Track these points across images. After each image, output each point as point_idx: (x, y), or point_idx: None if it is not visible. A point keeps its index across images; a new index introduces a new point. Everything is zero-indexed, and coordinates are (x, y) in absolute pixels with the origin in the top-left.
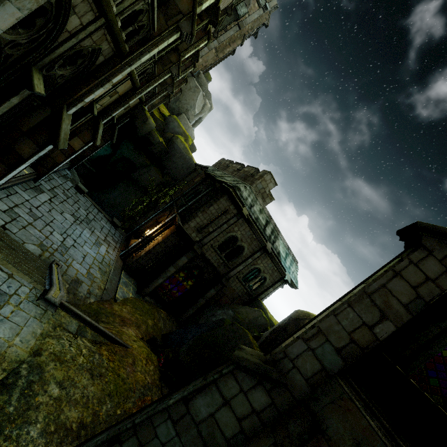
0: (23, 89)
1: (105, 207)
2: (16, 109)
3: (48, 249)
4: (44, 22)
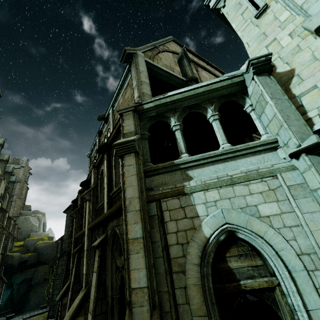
0: None
1: None
2: None
3: None
4: None
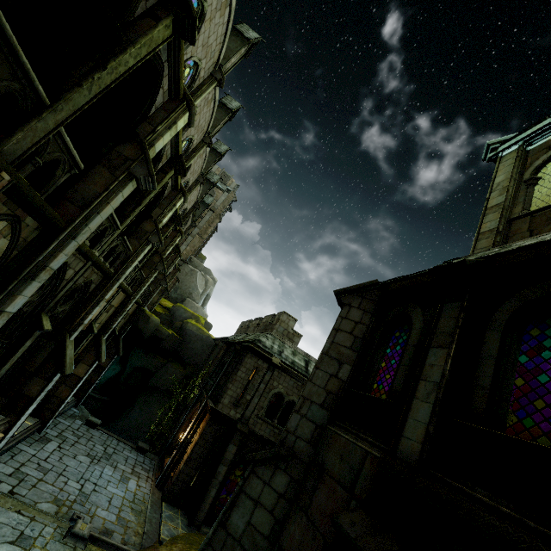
0: (35, 332)
1: (126, 435)
2: (24, 354)
3: (65, 503)
4: (49, 281)
